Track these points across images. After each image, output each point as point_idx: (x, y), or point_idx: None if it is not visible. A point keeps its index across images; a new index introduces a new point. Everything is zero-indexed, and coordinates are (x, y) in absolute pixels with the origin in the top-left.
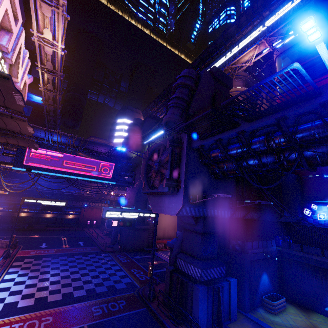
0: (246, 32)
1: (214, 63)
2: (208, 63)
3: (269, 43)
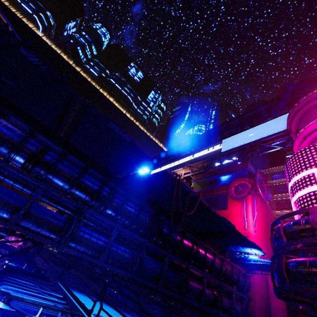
0: (182, 155)
1: (161, 166)
2: (157, 165)
3: (192, 170)
